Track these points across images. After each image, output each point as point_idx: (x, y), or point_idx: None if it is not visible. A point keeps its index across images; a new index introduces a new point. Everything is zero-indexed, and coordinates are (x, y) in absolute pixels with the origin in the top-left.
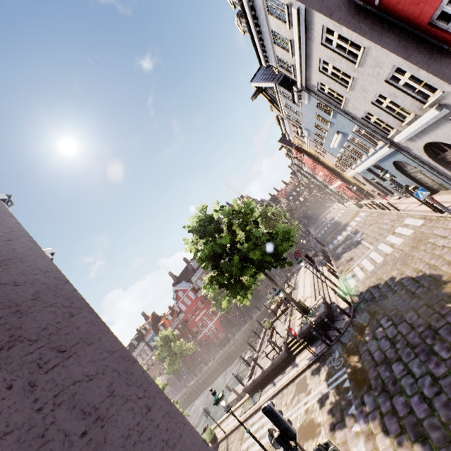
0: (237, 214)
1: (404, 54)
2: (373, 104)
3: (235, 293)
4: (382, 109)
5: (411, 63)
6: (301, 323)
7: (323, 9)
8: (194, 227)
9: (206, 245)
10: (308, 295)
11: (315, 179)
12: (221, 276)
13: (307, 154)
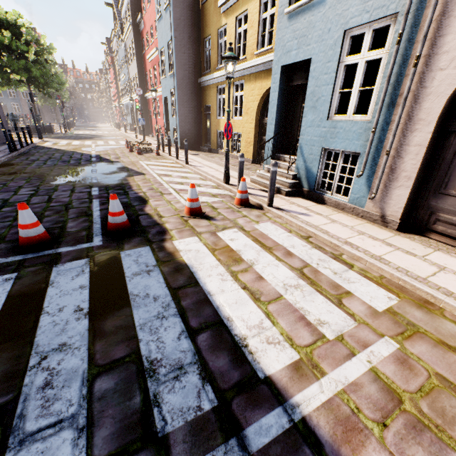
0: (40, 45)
1: (139, 73)
2: (133, 78)
3: (2, 76)
4: (134, 82)
5: (138, 77)
6: (31, 125)
7: (135, 35)
8: (4, 17)
9: (8, 37)
10: None
11: (110, 91)
12: (1, 60)
13: (115, 69)
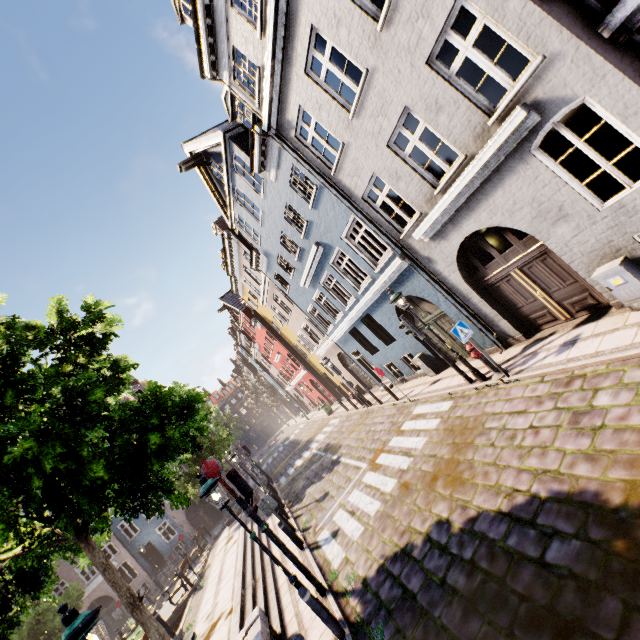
0: (42, 329)
1: None
2: (390, 149)
3: None
4: (404, 160)
5: None
6: None
7: None
8: None
9: None
10: (224, 608)
11: (267, 372)
12: None
13: (261, 320)
